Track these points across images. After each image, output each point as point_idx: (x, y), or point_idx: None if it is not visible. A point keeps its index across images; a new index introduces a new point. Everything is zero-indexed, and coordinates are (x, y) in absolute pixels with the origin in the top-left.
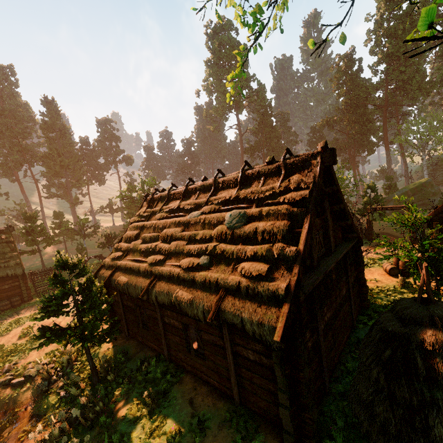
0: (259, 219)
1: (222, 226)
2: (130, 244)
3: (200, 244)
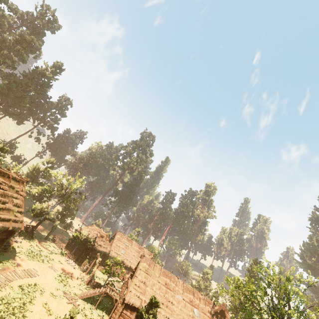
0: (203, 318)
1: (193, 313)
2: (147, 288)
3: (185, 315)
